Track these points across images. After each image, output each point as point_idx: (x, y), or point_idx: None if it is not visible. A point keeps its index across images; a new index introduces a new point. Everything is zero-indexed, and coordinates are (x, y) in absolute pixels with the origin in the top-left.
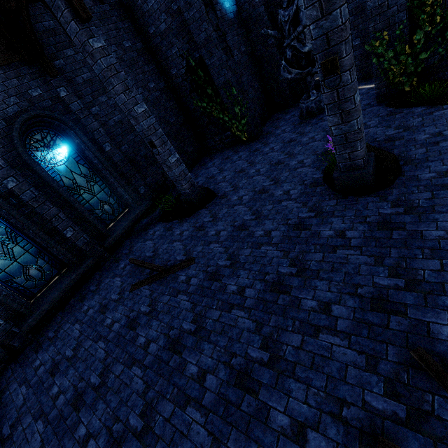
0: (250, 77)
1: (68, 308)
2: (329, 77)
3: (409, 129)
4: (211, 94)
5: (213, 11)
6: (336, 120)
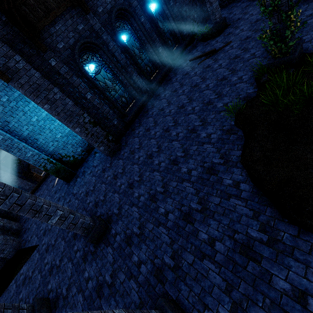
0: None
1: (163, 84)
2: None
3: None
4: None
5: None
6: None
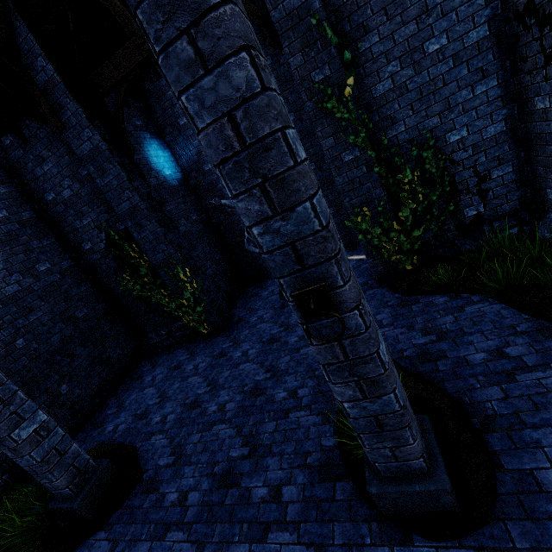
0: (207, 248)
1: None
2: (316, 318)
3: (446, 336)
4: (147, 274)
5: (141, 178)
6: (350, 392)
